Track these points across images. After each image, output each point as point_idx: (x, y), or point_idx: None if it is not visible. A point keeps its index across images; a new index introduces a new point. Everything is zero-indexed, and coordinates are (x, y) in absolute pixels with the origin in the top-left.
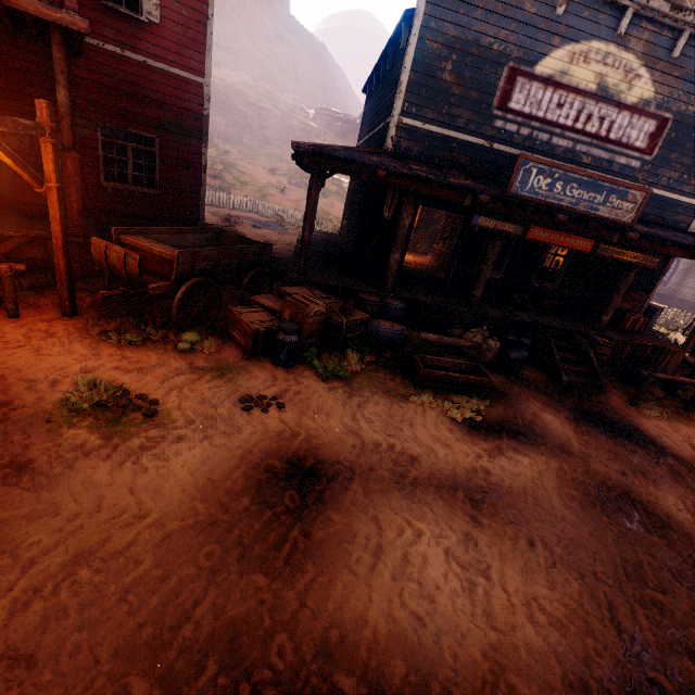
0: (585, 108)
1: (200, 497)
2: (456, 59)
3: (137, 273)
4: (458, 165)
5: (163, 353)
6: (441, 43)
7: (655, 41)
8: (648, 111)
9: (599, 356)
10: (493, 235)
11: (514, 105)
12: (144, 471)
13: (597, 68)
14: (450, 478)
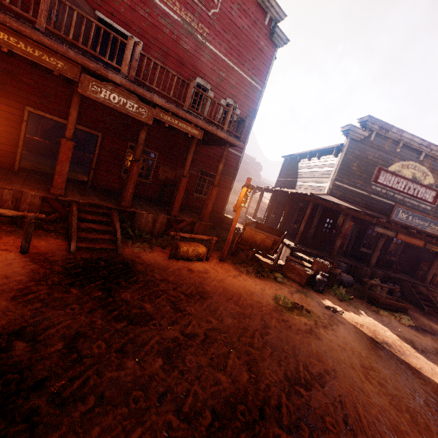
0: (407, 184)
1: (366, 348)
2: (358, 162)
3: (270, 245)
4: (356, 202)
5: (274, 282)
6: (353, 156)
7: (433, 163)
8: (432, 188)
9: (432, 297)
10: (380, 235)
11: (379, 181)
12: (337, 336)
13: (412, 171)
14: (432, 350)
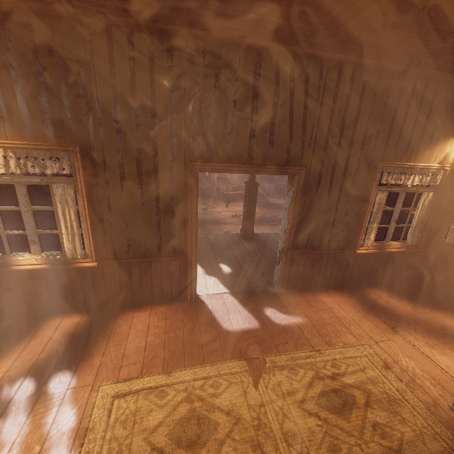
0: None
1: None
2: None
3: None
4: None
5: None
6: None
7: None
8: None
9: None
10: None
11: None
12: None
13: None
14: None
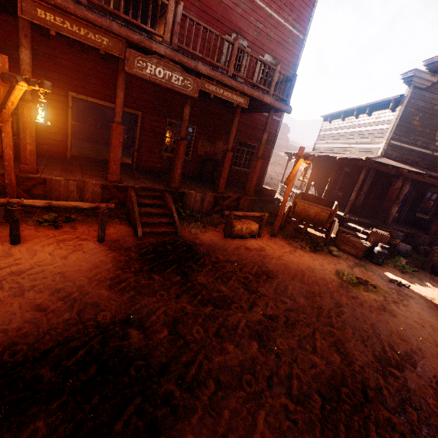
0: None
1: None
2: (421, 115)
3: (325, 219)
4: (414, 162)
5: (330, 256)
6: (415, 109)
7: None
8: None
9: None
10: None
11: None
12: (411, 312)
13: None
14: None
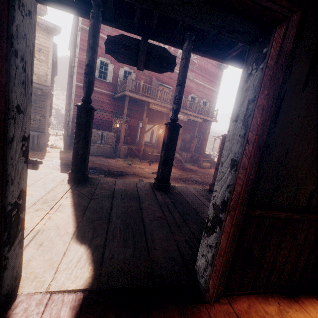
0: None
1: None
2: None
3: None
4: None
5: None
6: None
7: None
8: None
9: None
10: None
11: None
12: None
13: None
14: None
